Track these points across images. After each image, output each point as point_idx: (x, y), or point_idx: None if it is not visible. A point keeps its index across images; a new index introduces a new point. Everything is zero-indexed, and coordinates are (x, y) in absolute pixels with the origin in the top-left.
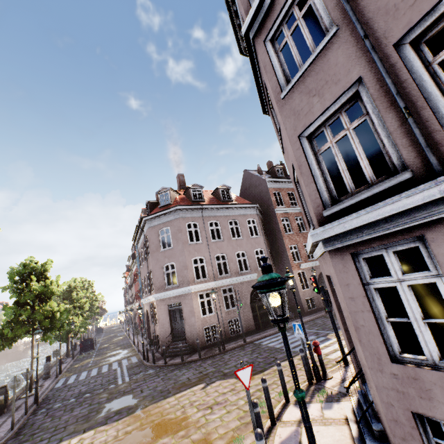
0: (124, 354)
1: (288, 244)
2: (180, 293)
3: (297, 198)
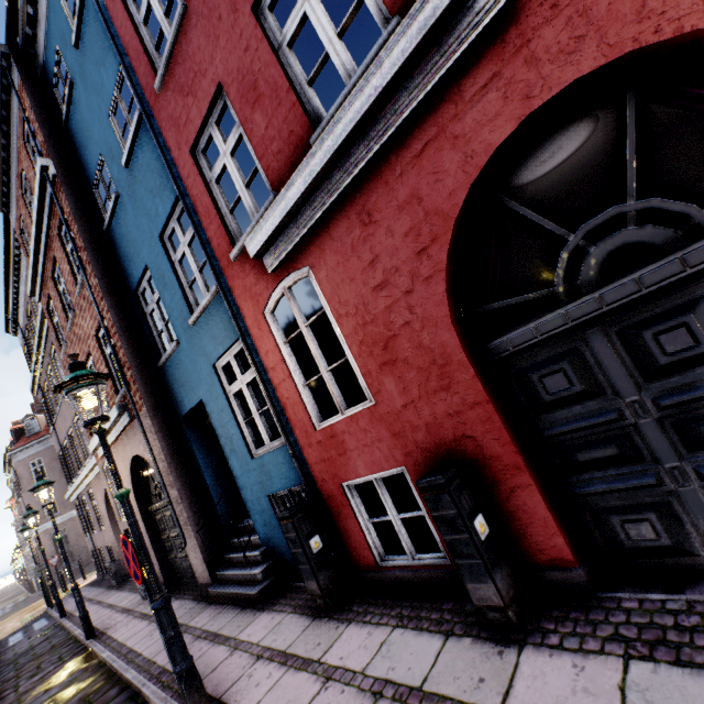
0: (12, 602)
1: None
2: (63, 520)
3: None
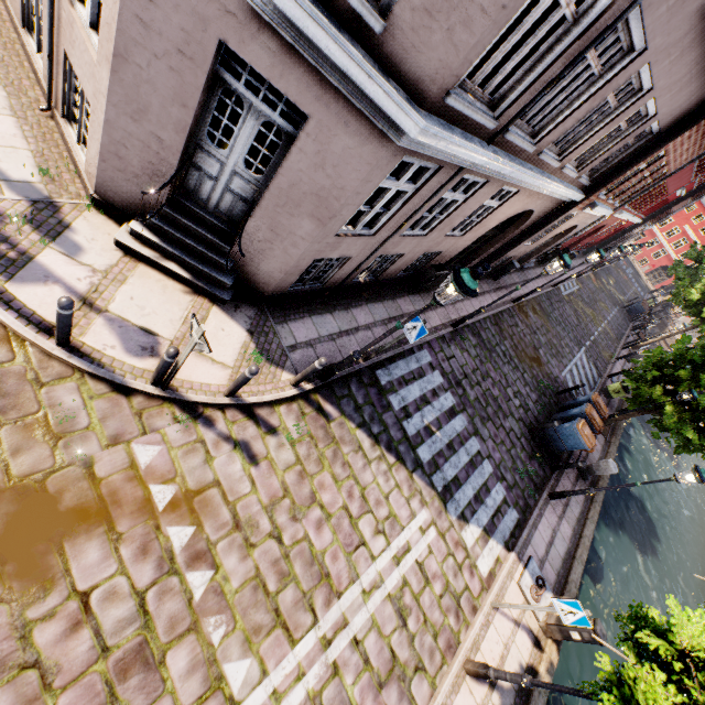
0: None
1: None
2: None
3: None
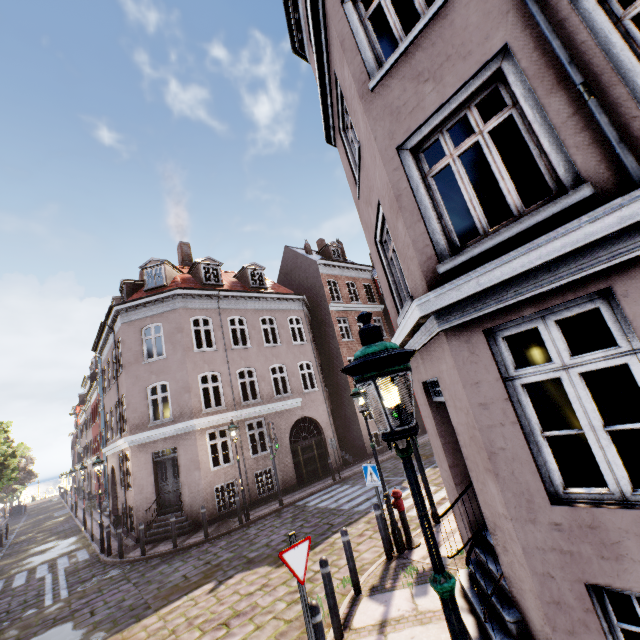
0: (63, 548)
1: (346, 355)
2: (175, 433)
3: (359, 292)
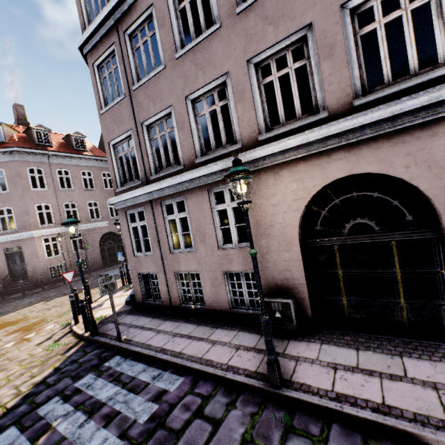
0: None
1: None
2: (20, 238)
3: None
